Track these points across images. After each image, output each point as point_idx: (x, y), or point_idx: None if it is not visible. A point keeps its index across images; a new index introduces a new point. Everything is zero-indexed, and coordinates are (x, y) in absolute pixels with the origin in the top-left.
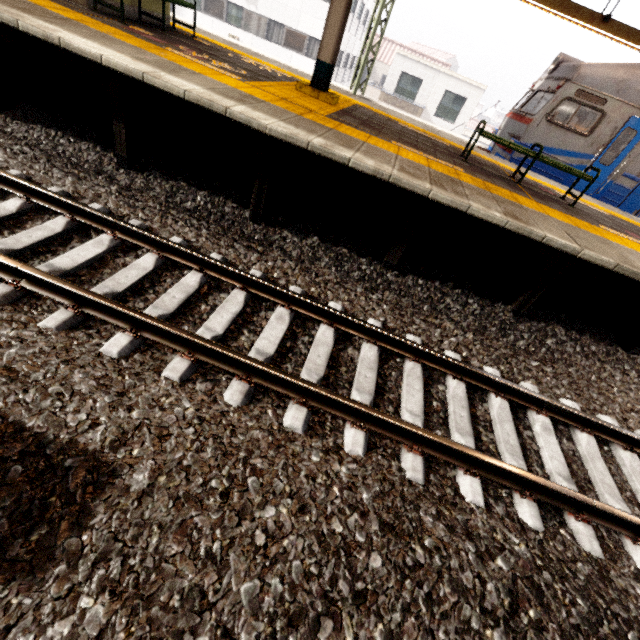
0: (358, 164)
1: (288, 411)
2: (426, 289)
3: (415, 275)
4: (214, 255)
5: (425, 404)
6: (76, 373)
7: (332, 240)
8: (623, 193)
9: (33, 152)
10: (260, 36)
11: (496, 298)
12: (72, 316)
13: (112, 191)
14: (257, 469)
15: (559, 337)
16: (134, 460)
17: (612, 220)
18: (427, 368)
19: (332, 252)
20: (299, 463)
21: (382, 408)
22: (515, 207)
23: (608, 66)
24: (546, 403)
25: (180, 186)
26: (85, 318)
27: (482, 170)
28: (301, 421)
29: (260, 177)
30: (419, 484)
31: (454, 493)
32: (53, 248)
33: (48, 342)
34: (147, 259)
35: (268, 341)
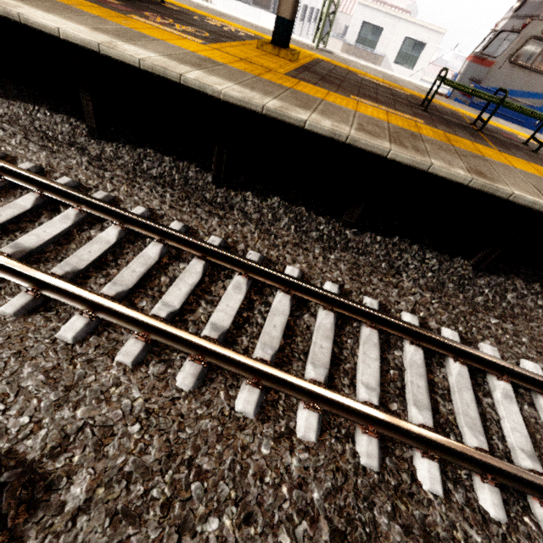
0: (314, 126)
1: (240, 392)
2: (384, 246)
3: (373, 232)
4: (175, 223)
5: (381, 373)
6: (26, 367)
7: (291, 200)
8: None
9: (12, 128)
10: None
11: (455, 252)
12: (31, 300)
13: (83, 162)
14: (202, 471)
15: (519, 291)
16: (73, 469)
17: None
18: (384, 332)
19: (291, 212)
20: (248, 458)
21: (337, 380)
22: (478, 160)
23: None
24: (508, 369)
25: (147, 153)
26: (45, 299)
27: (442, 119)
28: (253, 404)
29: (219, 142)
30: (374, 471)
31: (411, 479)
32: (23, 225)
33: (4, 331)
34: (110, 232)
35: (224, 313)
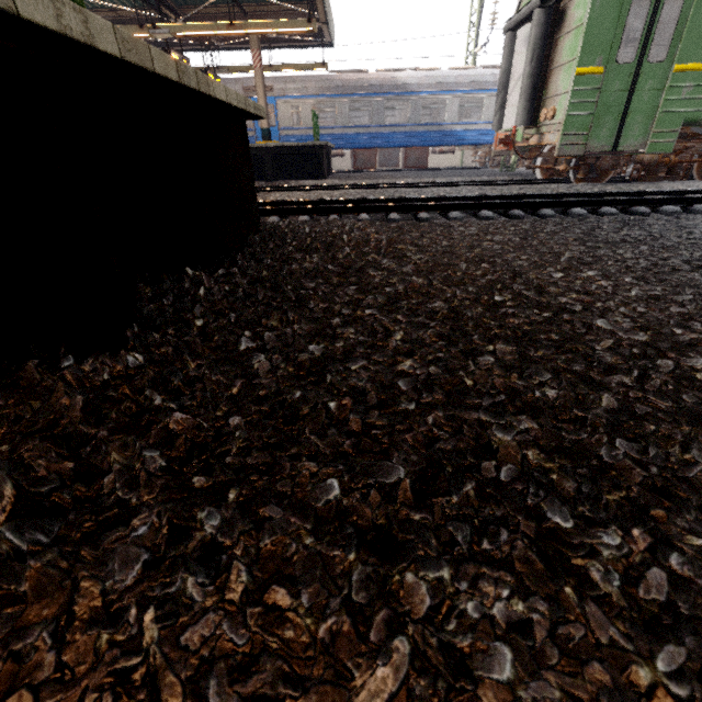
0: None
1: None
2: None
3: None
4: None
5: None
6: None
7: None
8: (253, 140)
9: None
10: None
11: None
12: None
13: None
14: None
15: None
16: None
17: None
18: None
19: None
20: None
21: None
22: None
23: None
24: None
25: None
26: None
27: None
28: None
29: None
30: None
31: None
32: None
33: None
34: None
35: None
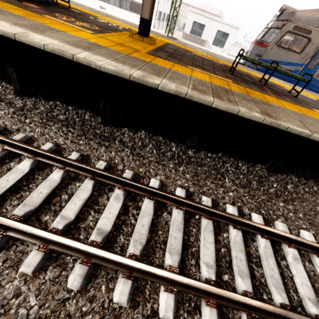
0: (164, 87)
1: (117, 285)
2: (213, 159)
3: (205, 150)
4: (74, 153)
5: (216, 252)
6: None
7: (153, 132)
8: None
9: None
10: (116, 6)
11: (255, 160)
12: None
13: (10, 112)
14: None
15: (294, 183)
16: None
17: (318, 103)
18: (216, 220)
19: (154, 140)
20: None
21: (187, 262)
22: (266, 105)
23: (312, 11)
24: (294, 240)
25: (56, 104)
26: None
27: (242, 79)
28: (126, 295)
29: (103, 98)
30: None
31: None
32: None
33: None
34: (25, 164)
35: (107, 219)
